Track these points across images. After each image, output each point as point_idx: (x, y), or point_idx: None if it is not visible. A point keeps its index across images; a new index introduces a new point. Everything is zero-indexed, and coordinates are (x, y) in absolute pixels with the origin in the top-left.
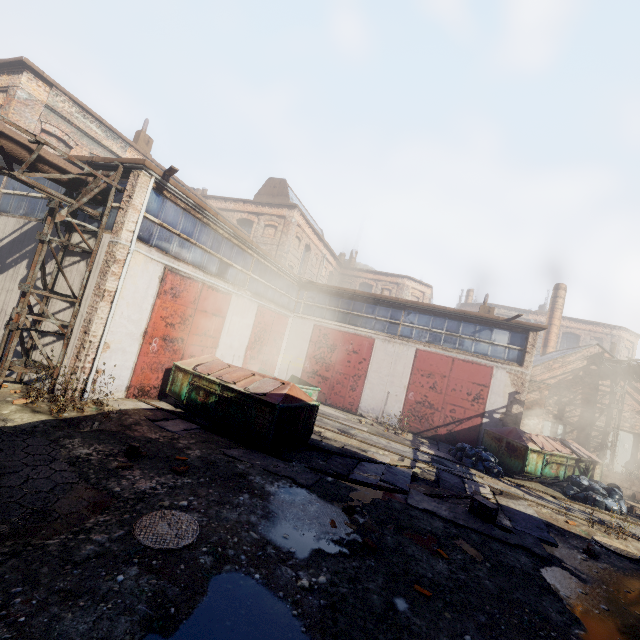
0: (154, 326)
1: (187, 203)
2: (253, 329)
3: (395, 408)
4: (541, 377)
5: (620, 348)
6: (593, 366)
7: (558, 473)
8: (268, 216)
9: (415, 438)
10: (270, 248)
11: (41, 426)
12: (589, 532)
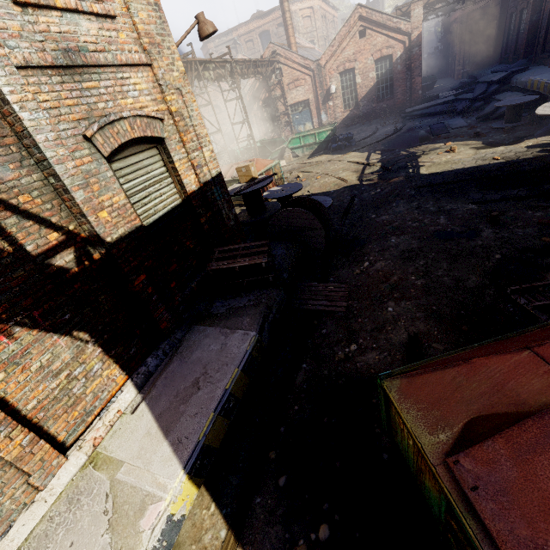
0: None
1: None
2: None
3: None
4: None
5: (296, 24)
6: None
7: None
8: None
9: None
10: None
11: None
12: None
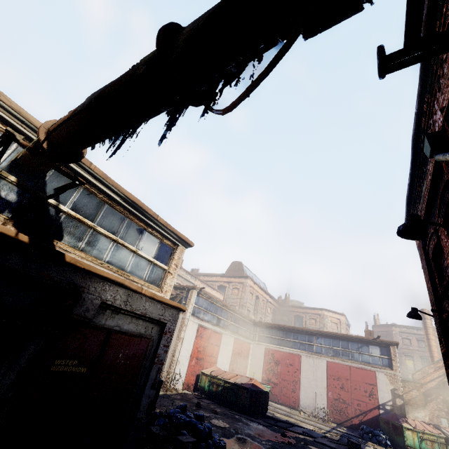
0: (194, 352)
1: (206, 296)
2: (232, 352)
3: (322, 404)
4: (424, 380)
5: None
6: None
7: (434, 448)
8: (234, 283)
9: (337, 426)
10: (236, 301)
11: (165, 395)
12: None
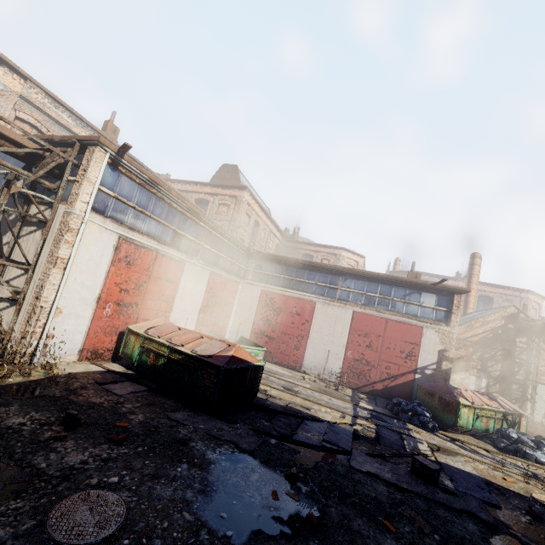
0: (108, 292)
1: (142, 178)
2: (205, 294)
3: (335, 365)
4: (464, 335)
5: (528, 308)
6: (510, 325)
7: (488, 426)
8: (222, 196)
9: (354, 393)
10: (223, 223)
11: None
12: (527, 489)
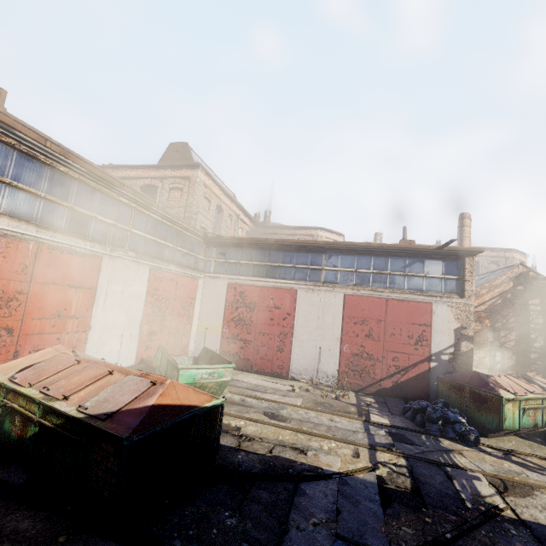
0: None
1: None
2: (147, 298)
3: (330, 365)
4: None
5: None
6: (519, 286)
7: (536, 420)
8: (172, 179)
9: (359, 398)
10: (178, 211)
11: None
12: None
